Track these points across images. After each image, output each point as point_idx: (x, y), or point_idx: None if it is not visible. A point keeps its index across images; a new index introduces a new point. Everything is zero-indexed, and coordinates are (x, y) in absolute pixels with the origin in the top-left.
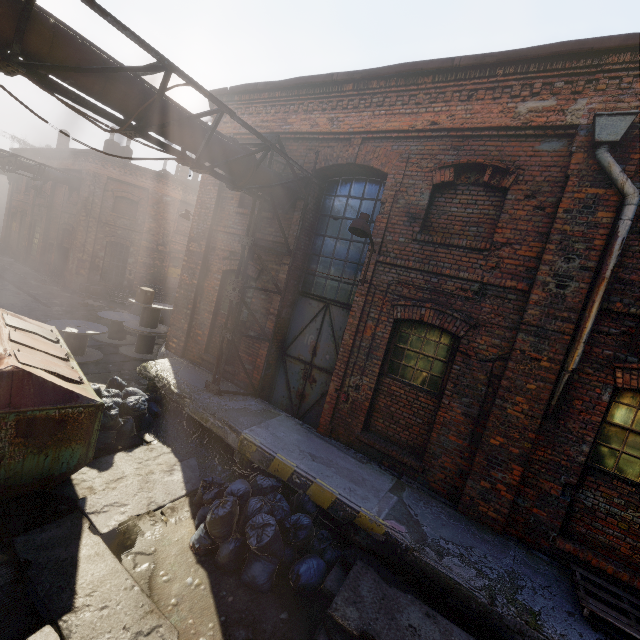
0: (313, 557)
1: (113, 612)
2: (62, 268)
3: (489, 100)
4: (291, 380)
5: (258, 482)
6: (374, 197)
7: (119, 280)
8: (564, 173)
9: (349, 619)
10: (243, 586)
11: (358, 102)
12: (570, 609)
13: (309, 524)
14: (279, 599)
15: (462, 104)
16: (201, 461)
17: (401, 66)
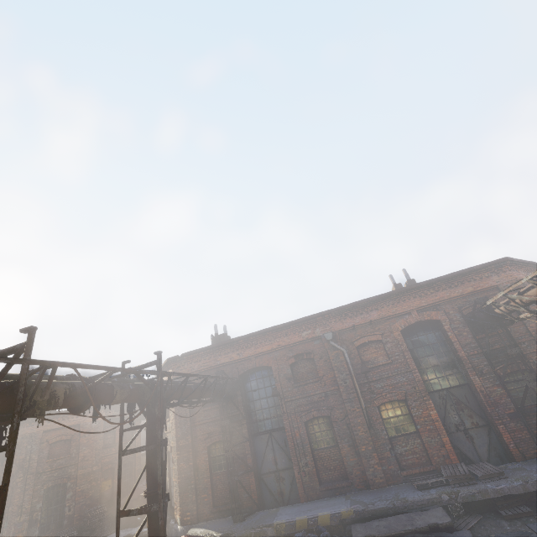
0: None
1: None
2: None
3: (293, 334)
4: (271, 488)
5: (297, 536)
6: (268, 375)
7: (58, 523)
8: (325, 348)
9: (360, 536)
10: None
11: (247, 345)
12: (413, 490)
13: (328, 533)
14: None
15: (285, 337)
16: None
17: (259, 331)
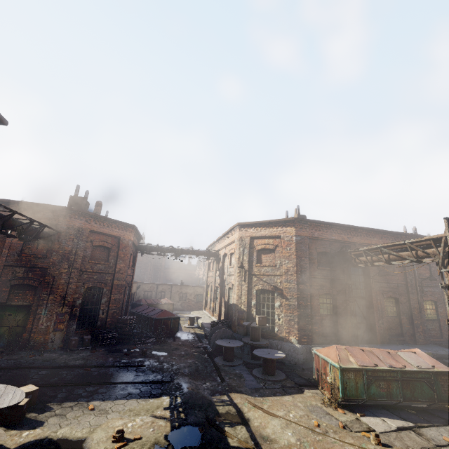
0: None
1: None
2: None
3: (385, 239)
4: None
5: None
6: None
7: (92, 322)
8: None
9: None
10: None
11: (355, 234)
12: (447, 348)
13: None
14: None
15: (380, 239)
16: None
17: (368, 228)
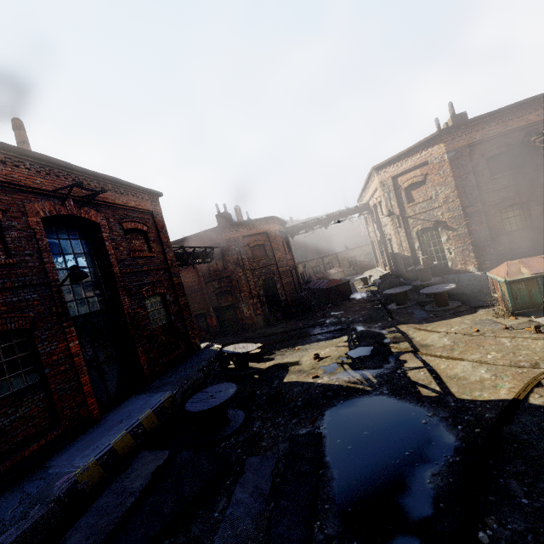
0: None
1: None
2: (220, 326)
3: None
4: None
5: None
6: None
7: (277, 304)
8: None
9: None
10: None
11: None
12: None
13: None
14: None
15: None
16: None
17: None
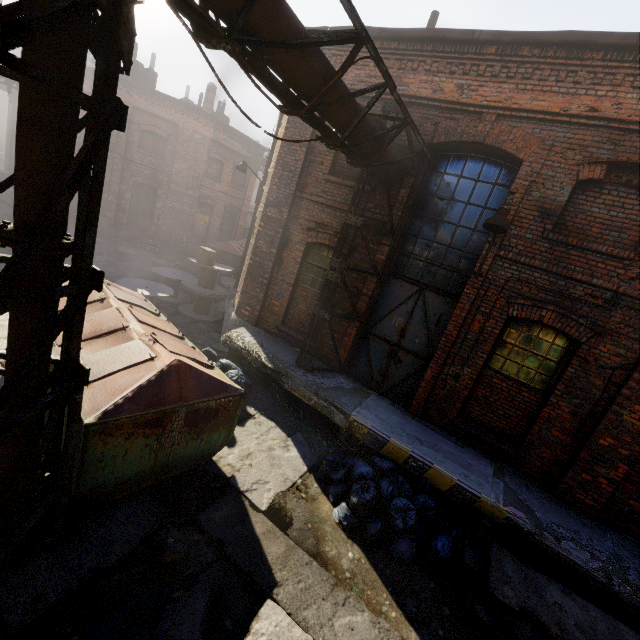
0: (442, 534)
1: (308, 585)
2: None
3: None
4: (373, 358)
5: (378, 464)
6: (492, 181)
7: (146, 225)
8: None
9: (508, 597)
10: (392, 559)
11: (499, 70)
12: None
13: (435, 506)
14: (422, 570)
15: (634, 91)
16: (306, 436)
17: (569, 34)
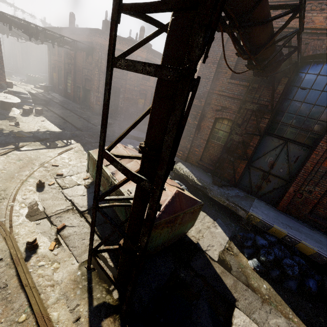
0: (310, 278)
1: (250, 301)
2: (85, 100)
3: None
4: (252, 179)
5: (268, 238)
6: None
7: (116, 107)
8: None
9: None
10: (285, 289)
11: None
12: None
13: (305, 263)
14: (302, 296)
15: None
16: (223, 220)
17: None
